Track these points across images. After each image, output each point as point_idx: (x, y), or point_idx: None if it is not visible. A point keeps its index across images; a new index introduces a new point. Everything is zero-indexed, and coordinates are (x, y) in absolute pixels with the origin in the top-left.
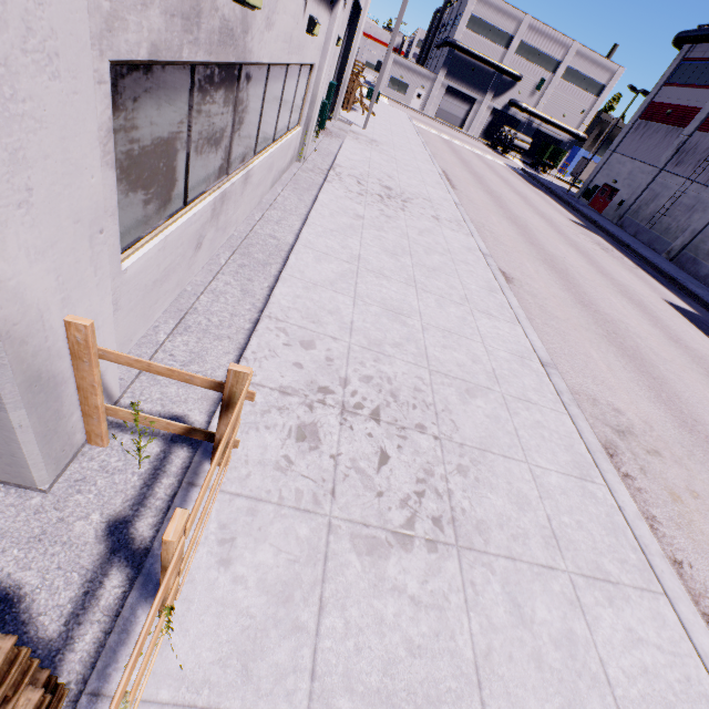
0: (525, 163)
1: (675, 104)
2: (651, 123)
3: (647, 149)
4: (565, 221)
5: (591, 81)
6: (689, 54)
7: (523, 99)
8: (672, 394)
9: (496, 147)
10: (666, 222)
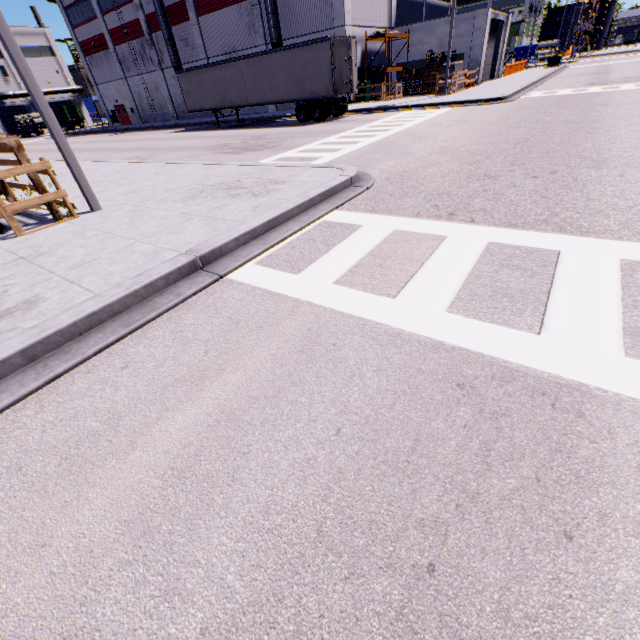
0: (64, 131)
1: (91, 38)
2: (94, 56)
3: (108, 71)
4: (104, 137)
5: (37, 48)
6: (64, 4)
7: (5, 89)
8: (154, 148)
9: (30, 135)
10: (157, 103)
